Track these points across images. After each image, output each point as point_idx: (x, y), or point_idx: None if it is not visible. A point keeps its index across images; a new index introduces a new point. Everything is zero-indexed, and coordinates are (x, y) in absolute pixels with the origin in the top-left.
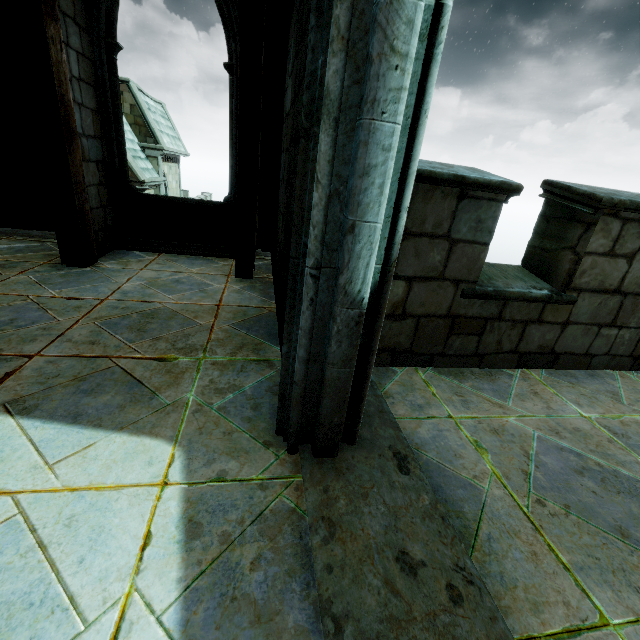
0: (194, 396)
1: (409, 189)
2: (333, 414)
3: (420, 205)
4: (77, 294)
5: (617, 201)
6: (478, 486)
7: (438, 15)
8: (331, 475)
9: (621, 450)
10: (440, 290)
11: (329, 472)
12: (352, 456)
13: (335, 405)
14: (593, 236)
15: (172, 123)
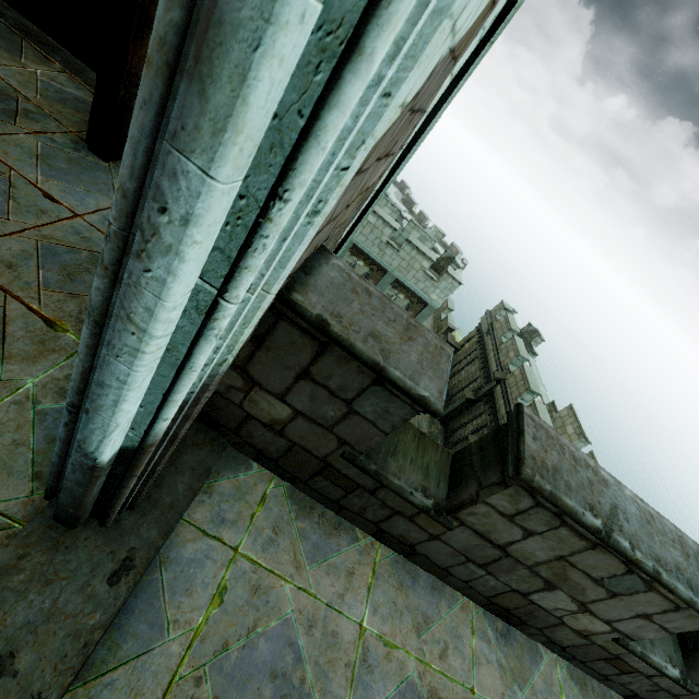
0: (33, 384)
1: (169, 409)
2: (68, 506)
3: (331, 363)
4: (59, 194)
5: (536, 486)
6: (166, 632)
7: (214, 306)
8: (45, 545)
9: (345, 680)
10: (323, 437)
11: (47, 541)
12: (87, 537)
13: (70, 502)
14: (499, 494)
15: None
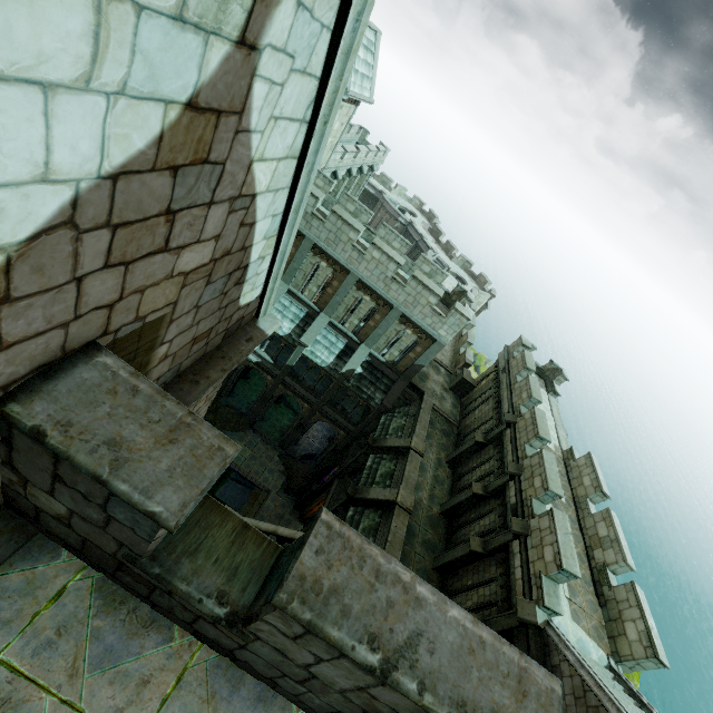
0: None
1: None
2: None
3: (69, 470)
4: None
5: (290, 614)
6: None
7: None
8: None
9: None
10: (103, 536)
11: None
12: None
13: None
14: (271, 615)
15: (375, 58)
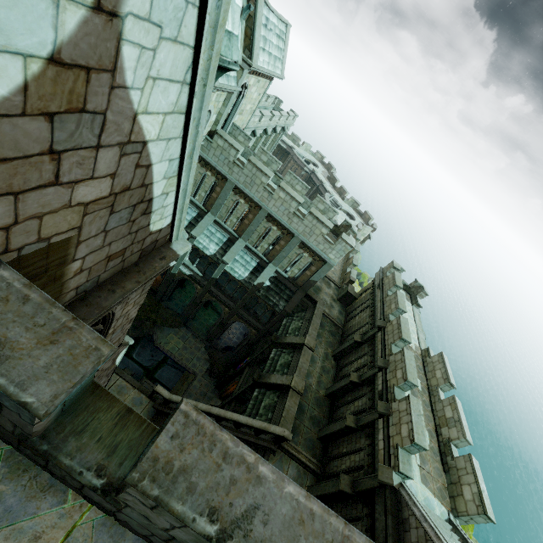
0: None
1: None
2: None
3: None
4: None
5: (140, 491)
6: None
7: None
8: None
9: None
10: (2, 418)
11: None
12: None
13: None
14: (131, 489)
15: (285, 45)
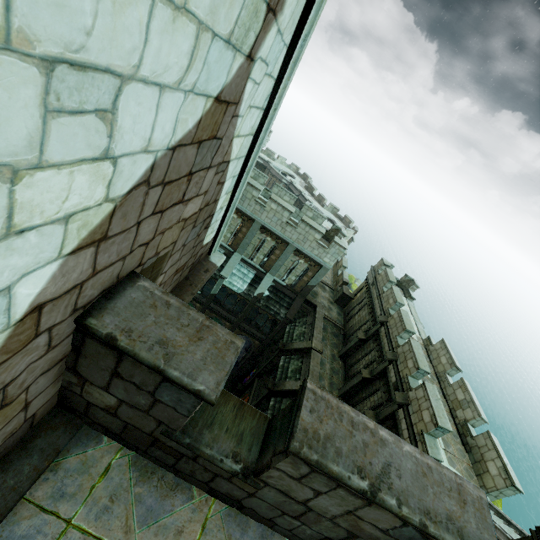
0: None
1: None
2: None
3: (129, 366)
4: None
5: (303, 457)
6: None
7: None
8: None
9: None
10: (145, 418)
11: None
12: None
13: None
14: (283, 462)
15: None
